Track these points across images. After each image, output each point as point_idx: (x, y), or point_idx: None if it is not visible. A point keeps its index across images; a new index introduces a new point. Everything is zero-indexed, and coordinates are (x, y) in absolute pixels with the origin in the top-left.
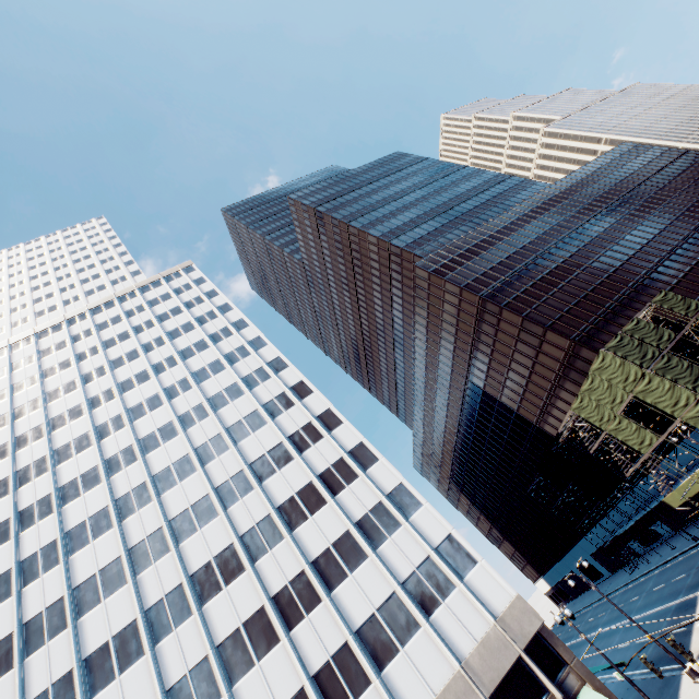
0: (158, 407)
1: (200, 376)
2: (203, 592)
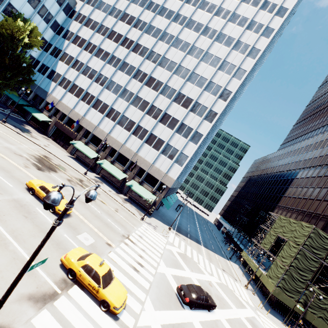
0: (209, 13)
1: (233, 18)
2: (148, 83)
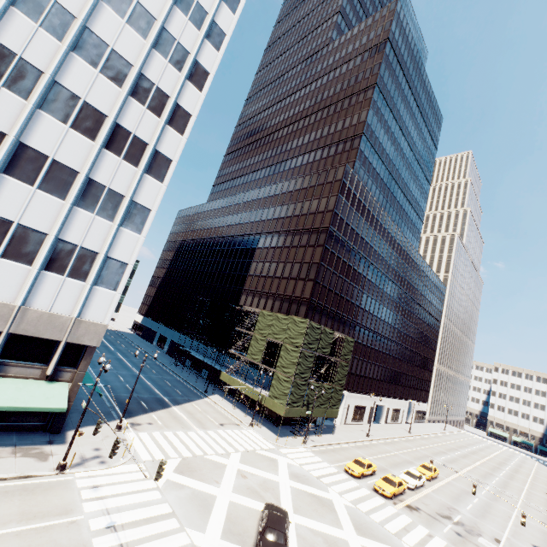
0: None
1: None
2: None
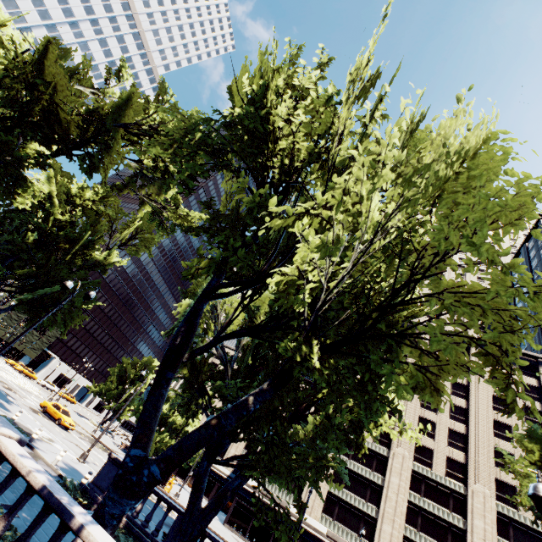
0: None
1: None
2: None
